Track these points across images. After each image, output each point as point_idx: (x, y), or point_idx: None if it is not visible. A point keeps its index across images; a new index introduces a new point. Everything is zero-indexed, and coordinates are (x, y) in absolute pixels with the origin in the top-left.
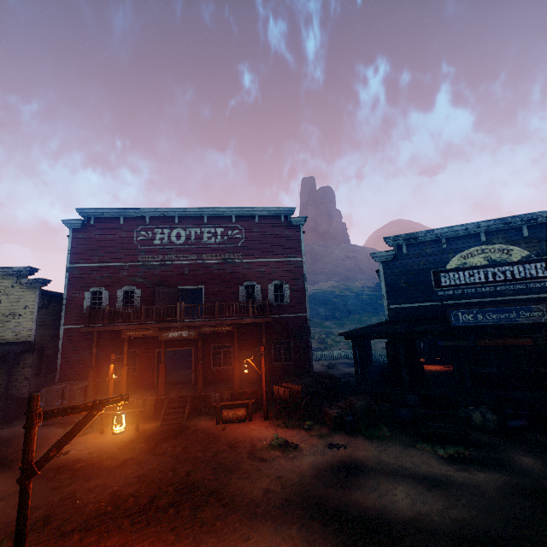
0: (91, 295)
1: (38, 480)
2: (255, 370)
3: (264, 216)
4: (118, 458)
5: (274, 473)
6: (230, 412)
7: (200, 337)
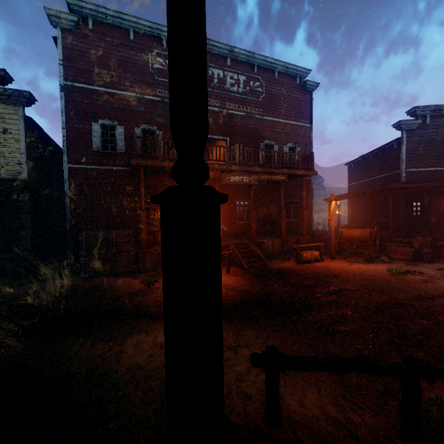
0: (100, 129)
1: (235, 322)
2: None
3: (282, 73)
4: (276, 294)
5: None
6: (307, 253)
7: (253, 185)
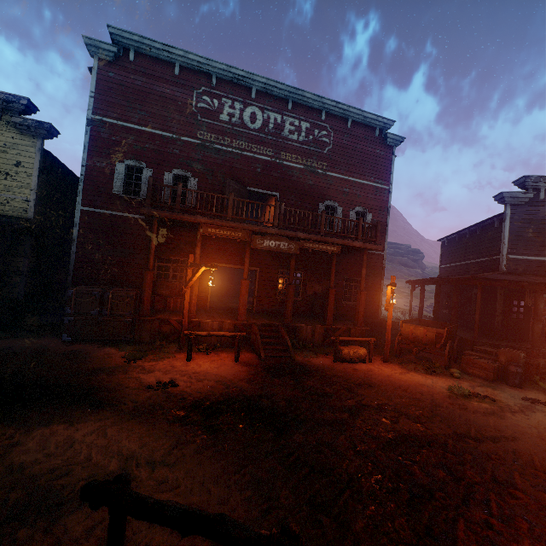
0: (125, 170)
1: (188, 428)
2: (335, 306)
3: (357, 123)
4: (272, 398)
5: (535, 433)
6: (349, 349)
7: (294, 254)
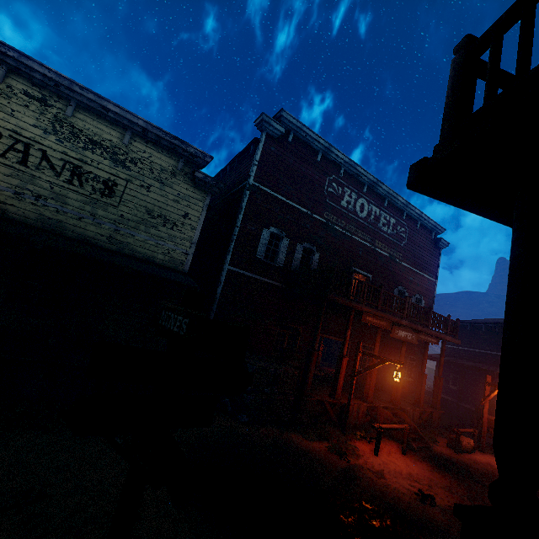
0: (268, 236)
1: None
2: (408, 384)
3: (422, 225)
4: None
5: None
6: (464, 440)
7: (406, 341)
